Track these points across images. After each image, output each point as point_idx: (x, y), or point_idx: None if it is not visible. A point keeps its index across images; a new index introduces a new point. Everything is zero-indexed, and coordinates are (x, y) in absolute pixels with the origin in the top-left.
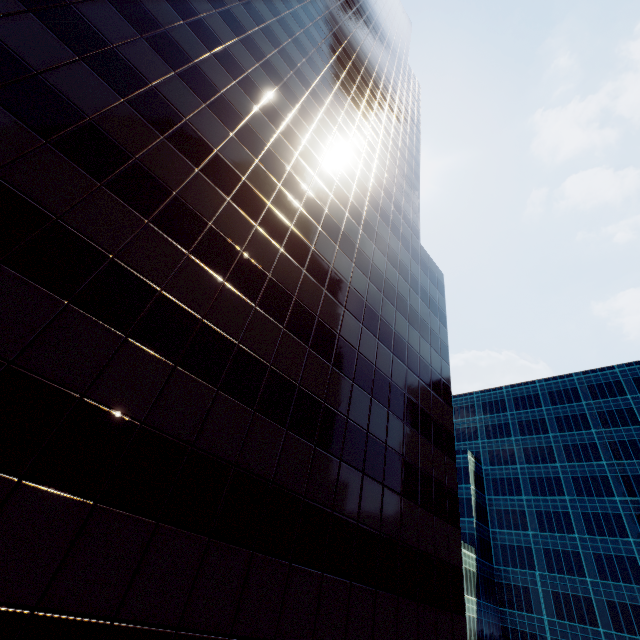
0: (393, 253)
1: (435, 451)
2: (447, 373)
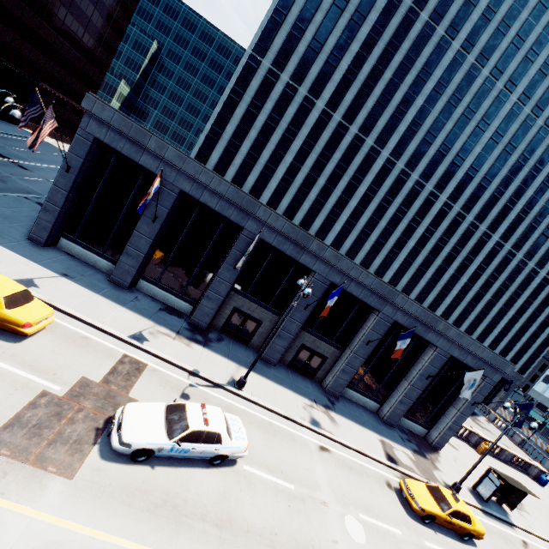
0: None
1: (105, 54)
2: (126, 26)
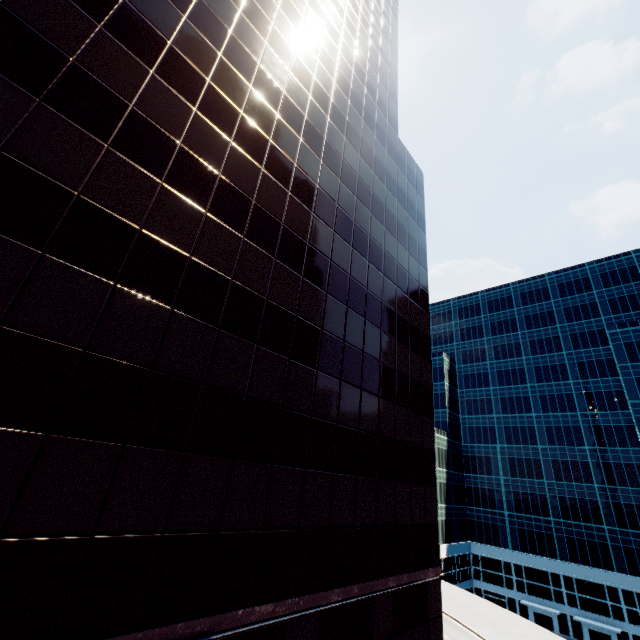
0: (367, 148)
1: (412, 354)
2: (425, 279)
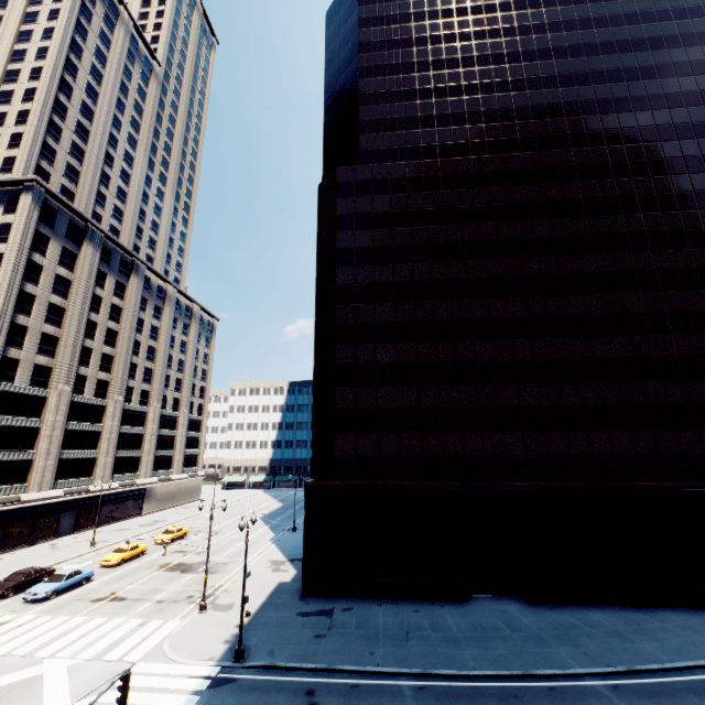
0: None
1: None
2: None
